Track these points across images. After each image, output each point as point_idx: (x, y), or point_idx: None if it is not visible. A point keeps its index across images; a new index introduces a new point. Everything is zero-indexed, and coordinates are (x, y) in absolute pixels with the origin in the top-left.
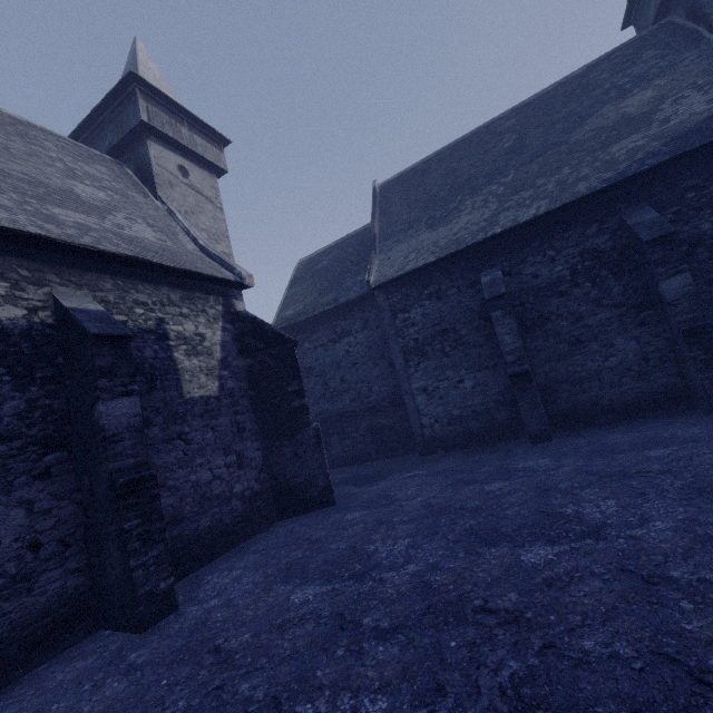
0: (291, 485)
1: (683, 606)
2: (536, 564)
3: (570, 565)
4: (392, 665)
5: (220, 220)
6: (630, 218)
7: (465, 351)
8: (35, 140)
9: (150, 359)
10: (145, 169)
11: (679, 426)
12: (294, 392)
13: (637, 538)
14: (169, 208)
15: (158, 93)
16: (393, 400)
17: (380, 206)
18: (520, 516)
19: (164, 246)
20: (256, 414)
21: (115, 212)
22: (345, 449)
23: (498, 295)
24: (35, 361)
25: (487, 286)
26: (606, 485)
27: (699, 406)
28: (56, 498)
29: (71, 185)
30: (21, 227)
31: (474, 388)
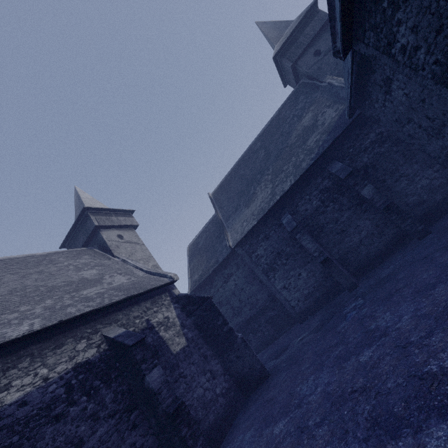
0: (243, 375)
1: (415, 352)
2: (366, 360)
3: (378, 354)
4: (327, 434)
5: (145, 250)
6: (332, 170)
7: (293, 259)
8: (56, 261)
9: (151, 342)
10: (103, 246)
11: (408, 253)
12: (222, 323)
13: (399, 328)
14: (123, 259)
15: (97, 209)
16: (271, 299)
17: (217, 204)
18: (355, 339)
19: (132, 282)
20: (209, 345)
21: (104, 277)
22: (259, 339)
23: (294, 227)
24: (108, 370)
25: (287, 225)
26: (384, 304)
27: (413, 237)
28: (143, 436)
29: (81, 274)
30: (83, 311)
31: (307, 275)
